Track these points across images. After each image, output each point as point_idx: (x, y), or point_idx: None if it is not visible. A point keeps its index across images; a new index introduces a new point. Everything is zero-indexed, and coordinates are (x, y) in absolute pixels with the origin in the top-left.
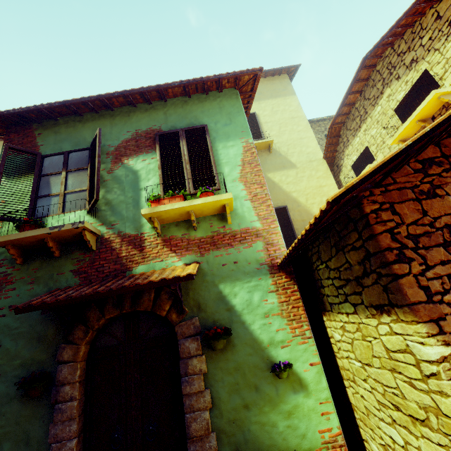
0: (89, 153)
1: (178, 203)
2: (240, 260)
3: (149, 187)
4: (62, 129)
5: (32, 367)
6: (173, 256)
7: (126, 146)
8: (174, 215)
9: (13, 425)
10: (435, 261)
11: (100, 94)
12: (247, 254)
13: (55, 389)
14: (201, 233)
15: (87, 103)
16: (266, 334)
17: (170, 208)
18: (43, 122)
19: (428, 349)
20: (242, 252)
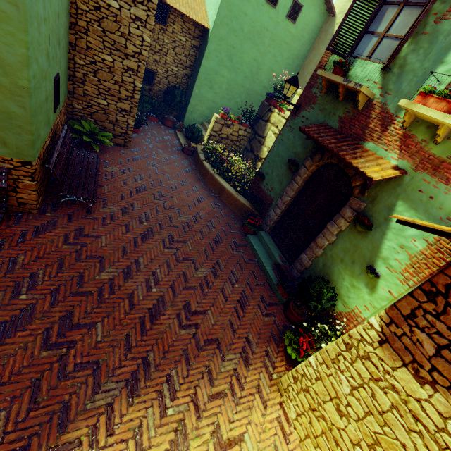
0: None
1: (434, 111)
2: (437, 199)
3: None
4: None
5: (296, 157)
6: (395, 153)
7: None
8: (427, 118)
9: (281, 174)
10: (447, 323)
11: None
12: (450, 200)
13: (296, 174)
14: (437, 150)
15: None
16: (388, 253)
17: (422, 113)
18: None
19: (373, 317)
20: (448, 196)
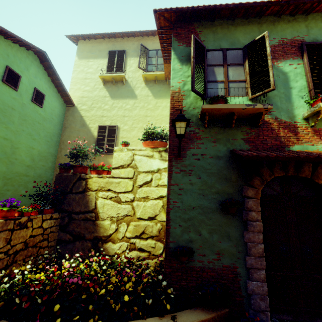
0: (243, 53)
1: None
2: None
3: (298, 87)
4: (218, 29)
5: (224, 195)
6: None
7: (274, 51)
8: None
9: (217, 226)
10: None
11: (269, 1)
12: None
13: (245, 212)
14: None
15: (254, 8)
16: None
17: None
18: (202, 22)
19: None
20: None
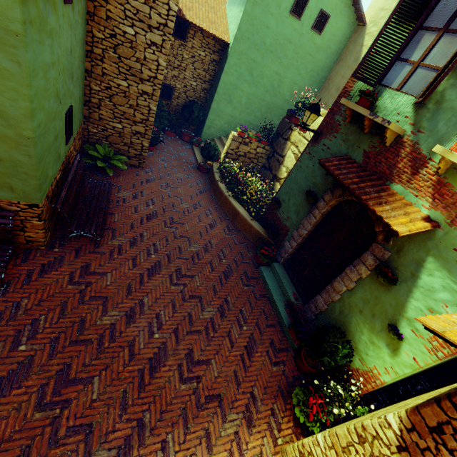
0: None
1: None
2: None
3: None
4: None
5: (315, 188)
6: (427, 201)
7: None
8: None
9: (298, 203)
10: None
11: None
12: None
13: (314, 207)
14: None
15: None
16: (414, 314)
17: None
18: None
19: (391, 414)
20: None
